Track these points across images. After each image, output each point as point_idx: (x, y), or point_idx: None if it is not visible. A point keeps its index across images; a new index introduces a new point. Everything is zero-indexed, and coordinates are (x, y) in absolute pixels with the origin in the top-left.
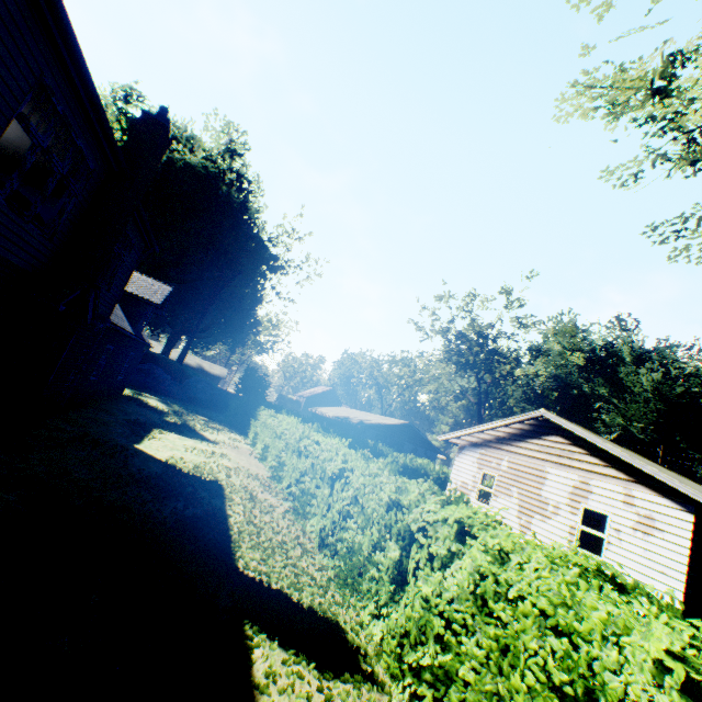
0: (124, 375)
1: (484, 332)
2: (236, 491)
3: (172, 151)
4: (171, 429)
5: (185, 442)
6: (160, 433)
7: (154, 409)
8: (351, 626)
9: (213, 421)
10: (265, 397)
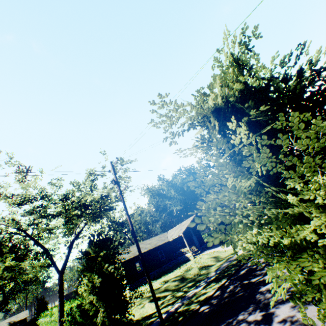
0: None
1: (114, 220)
2: None
3: None
4: None
5: None
6: None
7: None
8: None
9: None
10: (47, 308)
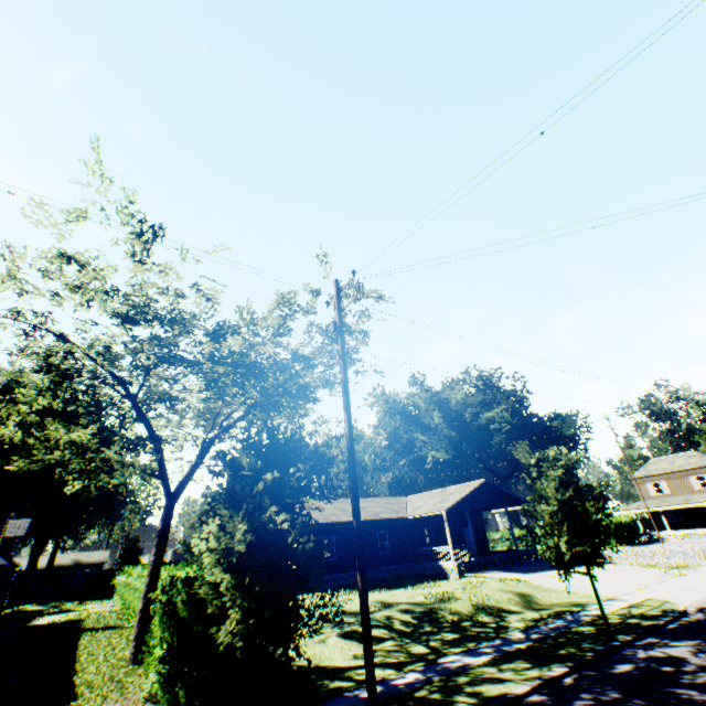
0: (4, 597)
1: (299, 437)
2: (91, 617)
3: (6, 395)
4: (51, 614)
5: (62, 615)
6: (43, 617)
7: (34, 611)
8: (123, 624)
9: (88, 600)
10: (139, 561)
